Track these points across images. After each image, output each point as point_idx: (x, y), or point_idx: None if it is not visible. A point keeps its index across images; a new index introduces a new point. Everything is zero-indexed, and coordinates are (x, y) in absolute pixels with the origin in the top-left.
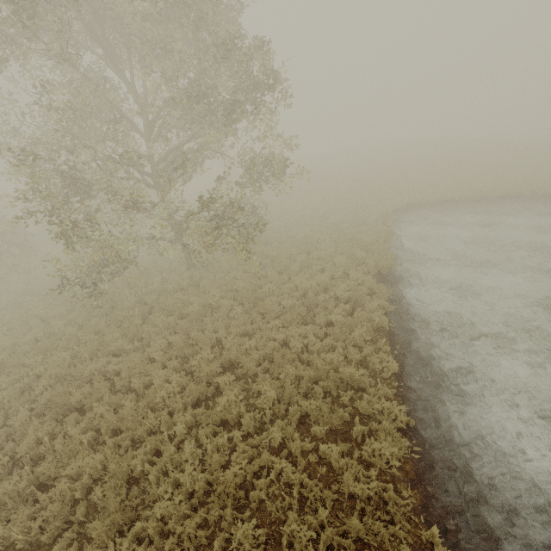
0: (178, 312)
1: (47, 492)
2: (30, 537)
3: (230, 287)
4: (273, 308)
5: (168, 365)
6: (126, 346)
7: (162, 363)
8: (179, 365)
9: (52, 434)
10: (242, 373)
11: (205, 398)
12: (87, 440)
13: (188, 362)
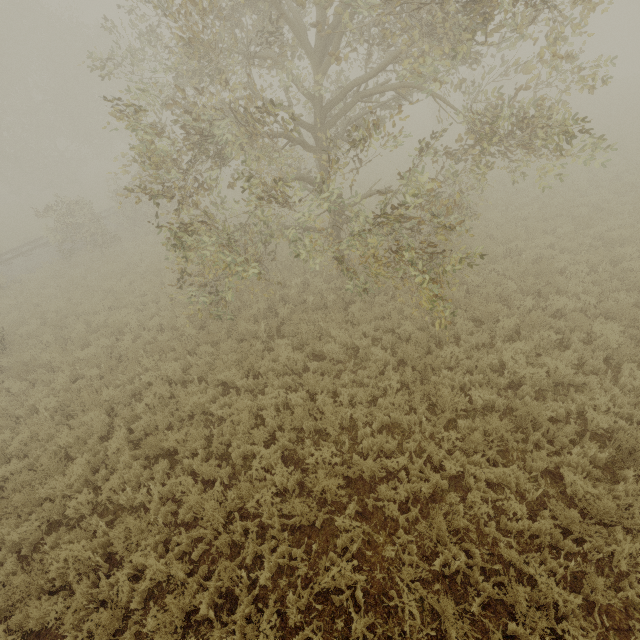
0: (311, 346)
1: (115, 563)
2: (80, 632)
3: (390, 325)
4: (451, 401)
5: (276, 441)
6: (239, 380)
7: (272, 427)
8: (291, 444)
9: (139, 476)
10: (374, 503)
11: (311, 522)
12: (165, 512)
13: (305, 442)
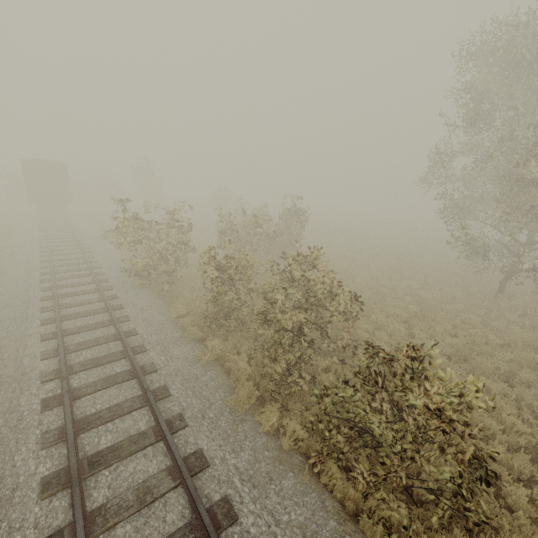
0: None
1: None
2: None
3: None
4: None
5: None
6: None
7: None
8: None
9: None
10: None
11: None
12: None
13: None
